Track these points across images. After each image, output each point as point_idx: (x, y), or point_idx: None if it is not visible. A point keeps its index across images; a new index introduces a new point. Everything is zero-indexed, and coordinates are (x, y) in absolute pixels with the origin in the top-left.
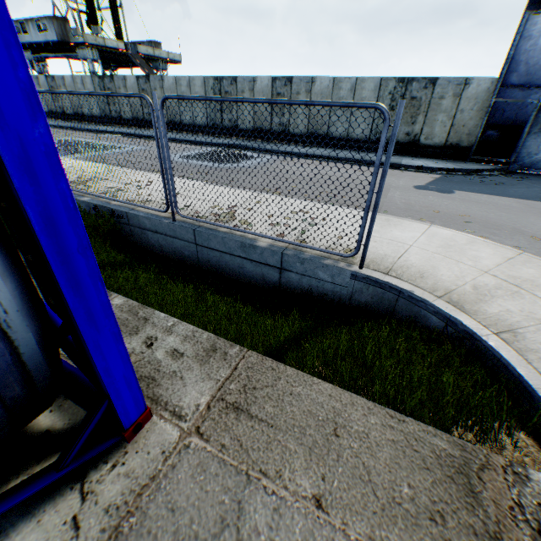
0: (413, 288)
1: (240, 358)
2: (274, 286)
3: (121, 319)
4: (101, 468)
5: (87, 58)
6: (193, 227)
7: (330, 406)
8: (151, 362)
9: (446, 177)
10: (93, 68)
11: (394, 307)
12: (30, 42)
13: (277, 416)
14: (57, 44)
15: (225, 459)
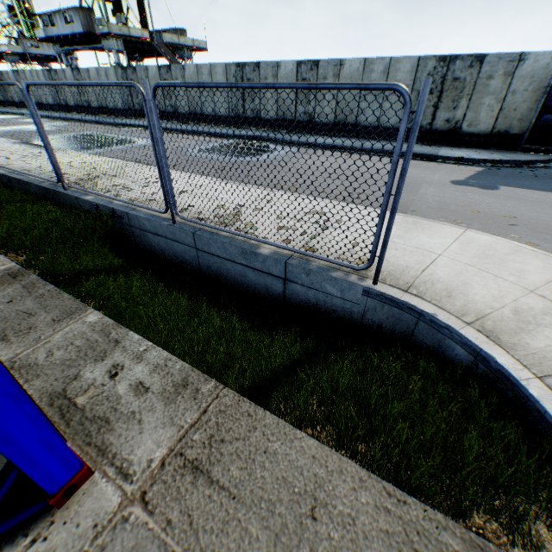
0: (437, 311)
1: (213, 398)
2: (278, 298)
3: (90, 340)
4: (18, 543)
5: (112, 49)
6: (192, 230)
7: (311, 472)
8: (110, 397)
9: (491, 169)
10: (118, 59)
11: (413, 331)
12: (58, 35)
13: (243, 482)
14: (83, 36)
15: (167, 542)
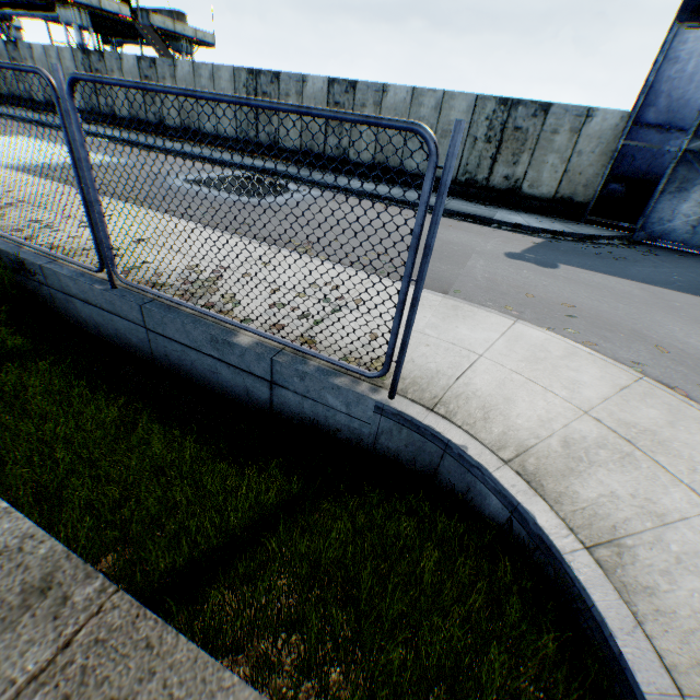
0: (468, 442)
1: (91, 613)
2: (263, 407)
3: None
4: None
5: (72, 23)
6: (140, 301)
7: None
8: None
9: (551, 242)
10: (82, 38)
11: (438, 466)
12: None
13: None
14: None
15: None
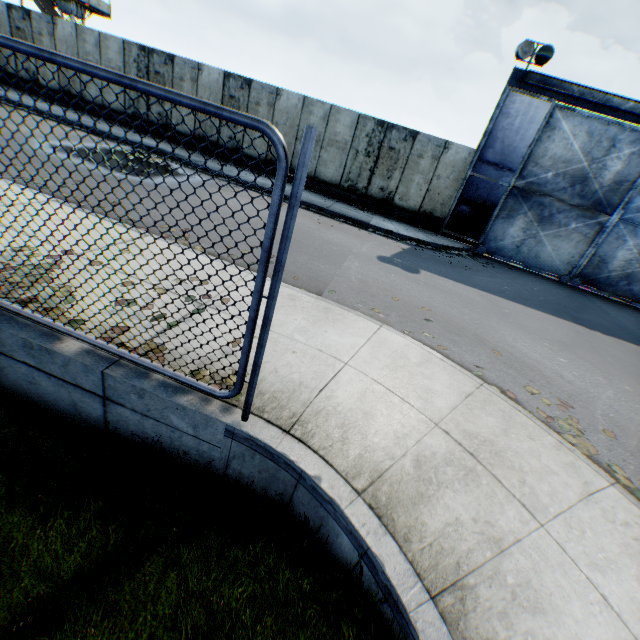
0: (323, 471)
1: None
2: (97, 425)
3: None
4: None
5: None
6: None
7: None
8: None
9: (416, 249)
10: None
11: (292, 495)
12: None
13: None
14: None
15: None
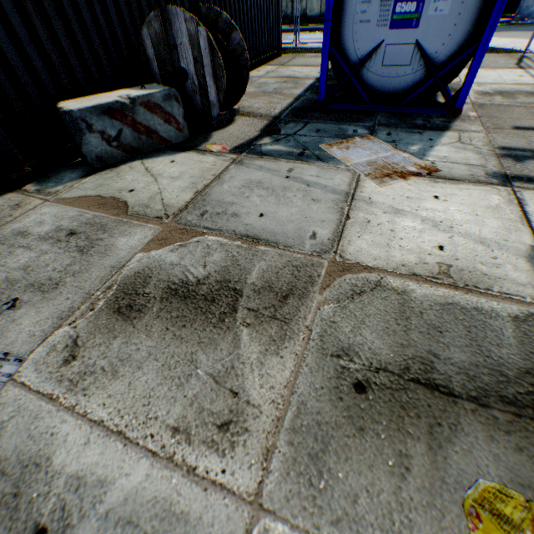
0: None
1: None
2: None
3: None
4: None
5: None
6: None
7: None
8: None
9: None
10: None
11: None
12: None
13: None
14: None
15: None
